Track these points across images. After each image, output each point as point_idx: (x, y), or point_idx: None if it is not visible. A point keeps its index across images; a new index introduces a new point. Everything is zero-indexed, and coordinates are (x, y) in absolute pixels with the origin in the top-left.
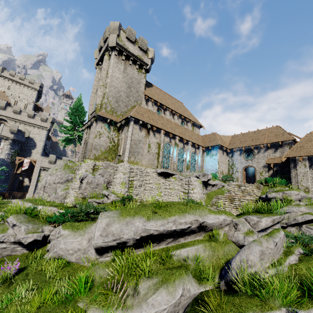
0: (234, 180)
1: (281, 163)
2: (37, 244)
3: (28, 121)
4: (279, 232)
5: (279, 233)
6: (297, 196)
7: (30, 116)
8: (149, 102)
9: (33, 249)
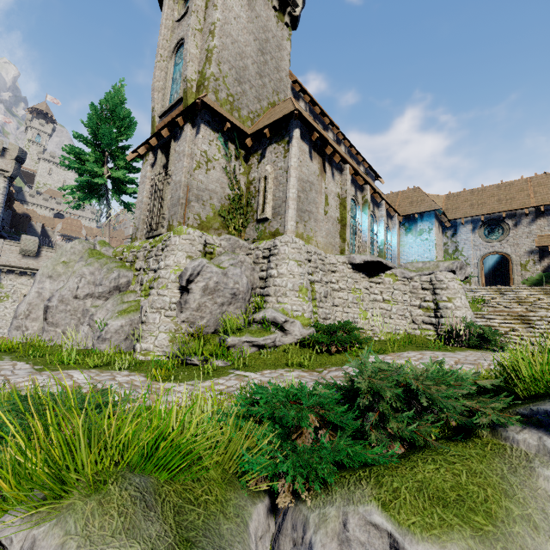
0: (467, 282)
1: None
2: None
3: None
4: None
5: None
6: None
7: None
8: (300, 103)
9: None
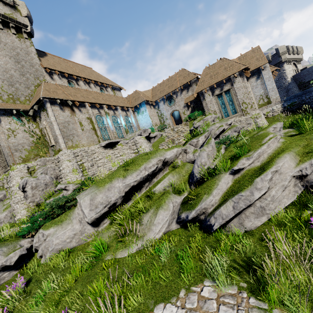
0: (167, 127)
1: (195, 99)
2: (23, 260)
3: None
4: (211, 139)
5: (212, 140)
6: (211, 119)
7: None
8: (54, 76)
9: (23, 265)
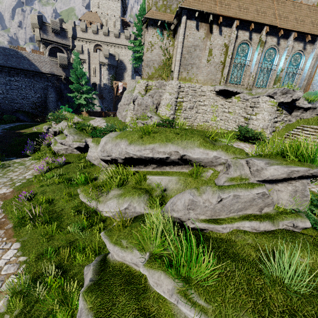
0: None
1: None
2: (85, 150)
3: (116, 42)
4: (250, 188)
5: (250, 190)
6: None
7: (116, 36)
8: None
9: (83, 152)
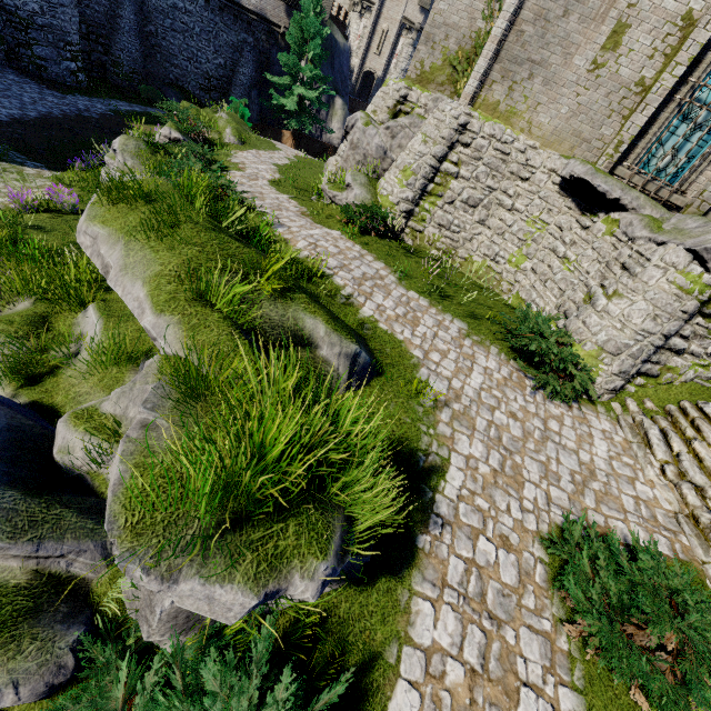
0: None
1: None
2: None
3: None
4: None
5: None
6: None
7: None
8: None
9: None
